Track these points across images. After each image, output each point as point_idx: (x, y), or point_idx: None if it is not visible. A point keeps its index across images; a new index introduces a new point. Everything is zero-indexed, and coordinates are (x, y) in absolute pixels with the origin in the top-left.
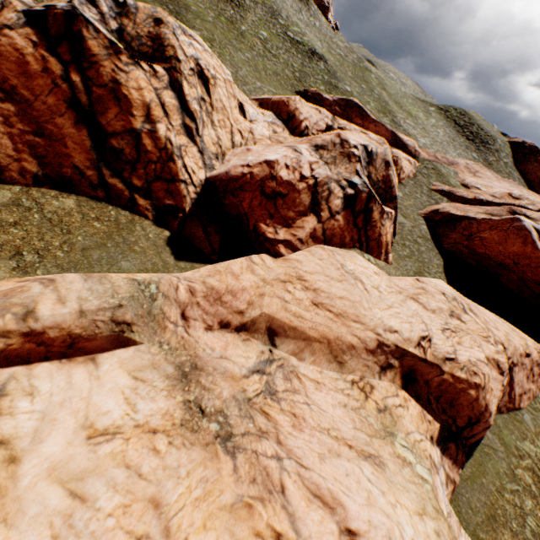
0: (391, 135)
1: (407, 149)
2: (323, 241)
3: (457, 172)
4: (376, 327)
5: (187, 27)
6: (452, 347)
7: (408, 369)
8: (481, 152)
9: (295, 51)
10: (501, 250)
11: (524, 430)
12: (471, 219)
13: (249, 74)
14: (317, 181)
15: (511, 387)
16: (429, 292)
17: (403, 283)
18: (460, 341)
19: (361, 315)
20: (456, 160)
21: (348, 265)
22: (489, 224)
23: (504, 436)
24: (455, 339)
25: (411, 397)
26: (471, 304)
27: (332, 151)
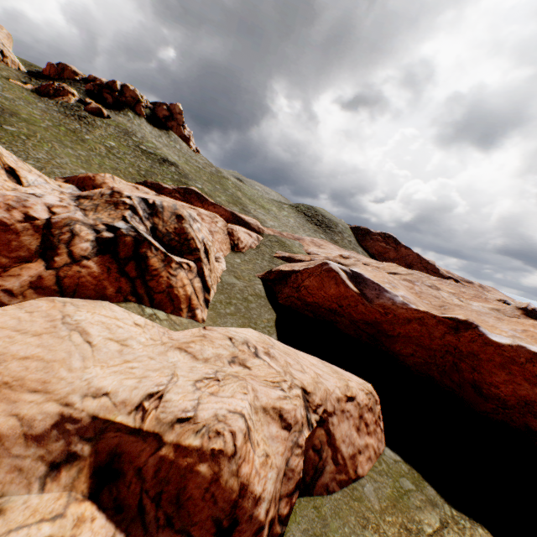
0: (232, 214)
1: (250, 227)
2: (59, 293)
3: (303, 245)
4: (71, 393)
5: (2, 123)
6: (197, 400)
7: (110, 456)
8: (328, 233)
9: (146, 157)
10: (324, 294)
11: (365, 512)
12: (297, 272)
13: (72, 163)
14: (52, 222)
15: (335, 447)
16: (208, 338)
17: (183, 334)
18: (218, 390)
19: (56, 379)
20: (301, 237)
21: (79, 315)
22: (308, 272)
23: (331, 533)
24: (211, 389)
25: (101, 512)
26: (283, 349)
27: (97, 200)
